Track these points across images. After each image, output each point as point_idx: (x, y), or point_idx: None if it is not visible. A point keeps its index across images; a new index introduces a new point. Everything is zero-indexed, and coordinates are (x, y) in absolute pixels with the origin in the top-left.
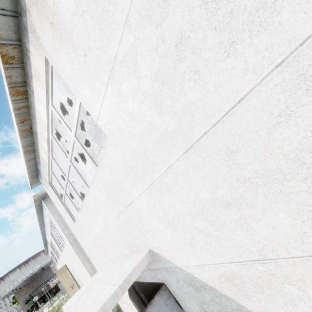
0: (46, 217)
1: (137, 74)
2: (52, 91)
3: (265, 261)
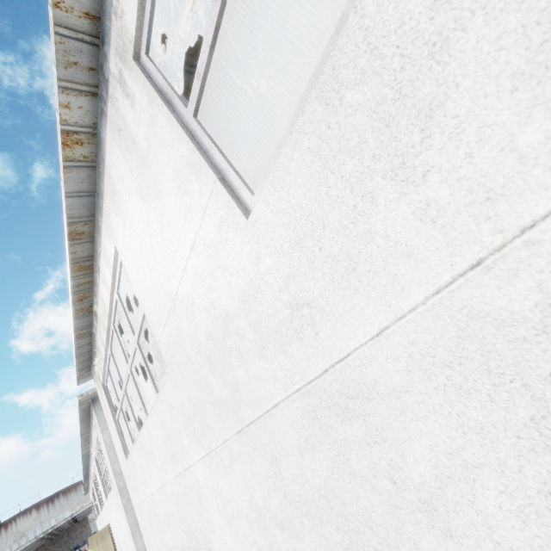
0: (93, 430)
1: (194, 321)
2: (120, 278)
3: None
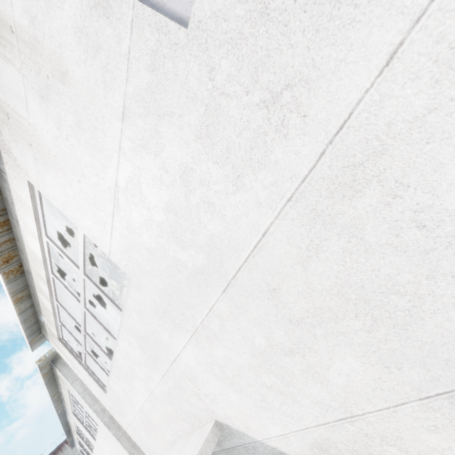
0: (62, 388)
1: (145, 204)
2: (44, 218)
3: (353, 418)
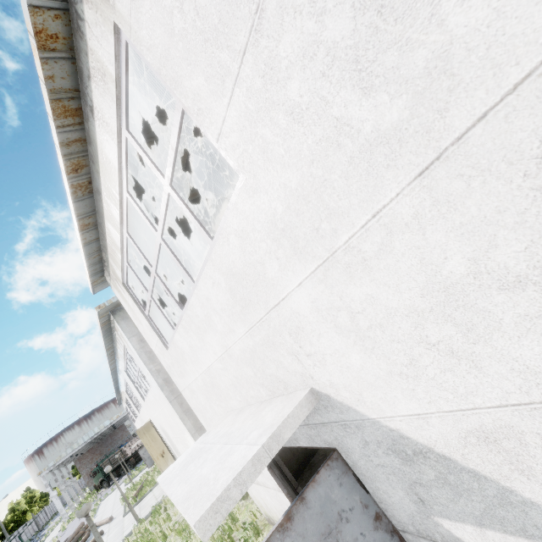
0: (118, 343)
1: (317, 5)
2: (127, 99)
3: None
